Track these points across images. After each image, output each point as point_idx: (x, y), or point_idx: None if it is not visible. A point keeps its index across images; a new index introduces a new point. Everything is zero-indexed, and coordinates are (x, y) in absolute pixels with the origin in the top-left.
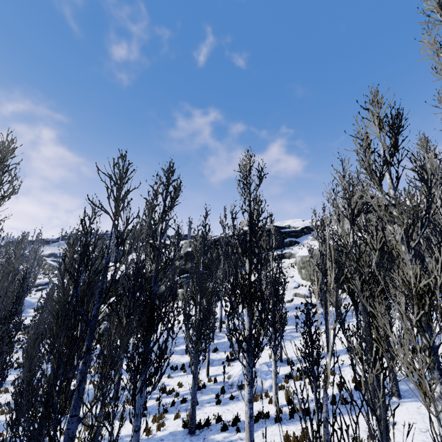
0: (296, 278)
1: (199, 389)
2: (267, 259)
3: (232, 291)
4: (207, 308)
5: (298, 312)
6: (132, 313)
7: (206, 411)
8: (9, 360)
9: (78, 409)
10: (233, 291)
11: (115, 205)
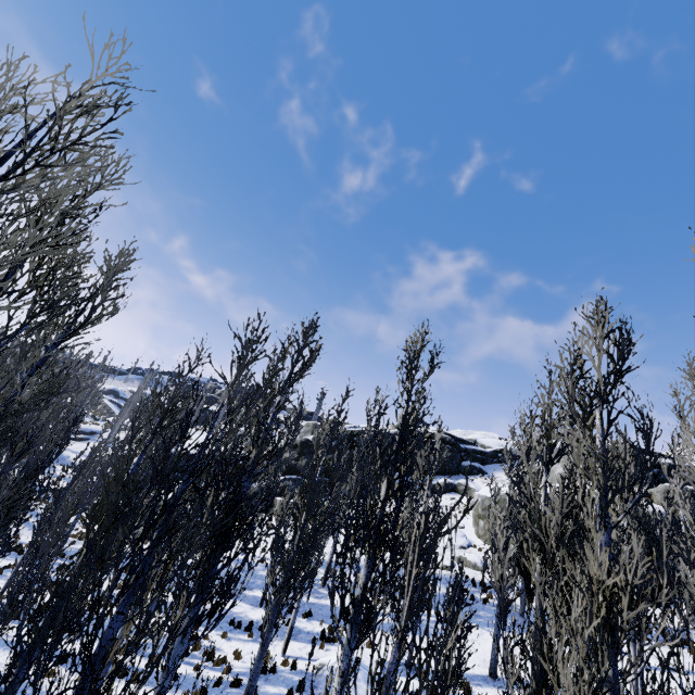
0: (468, 532)
1: (264, 671)
2: (420, 486)
3: (352, 520)
4: (311, 537)
5: None
6: (218, 509)
7: None
8: (15, 533)
9: (128, 606)
10: (353, 520)
11: (238, 376)
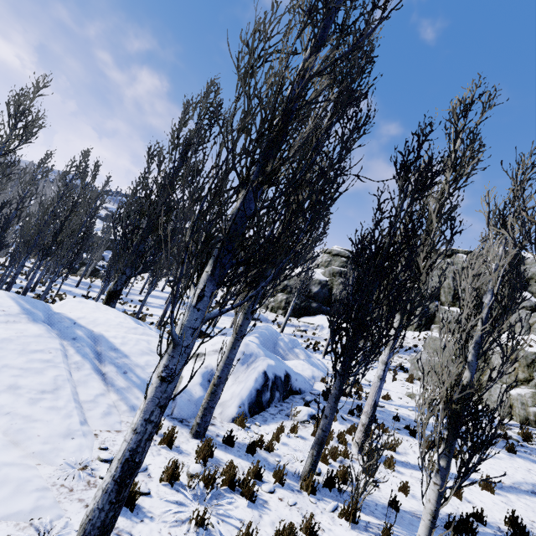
0: None
1: None
2: None
3: None
4: None
5: None
6: None
7: None
8: None
9: None
10: None
11: None
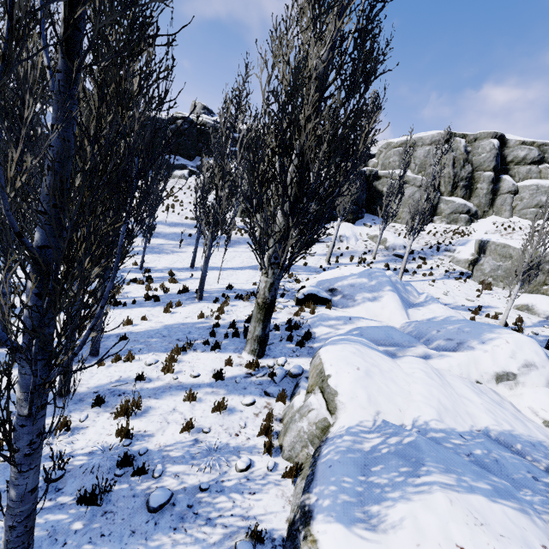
0: None
1: None
2: None
3: None
4: None
5: (196, 231)
6: None
7: (23, 298)
8: None
9: None
10: None
11: None
